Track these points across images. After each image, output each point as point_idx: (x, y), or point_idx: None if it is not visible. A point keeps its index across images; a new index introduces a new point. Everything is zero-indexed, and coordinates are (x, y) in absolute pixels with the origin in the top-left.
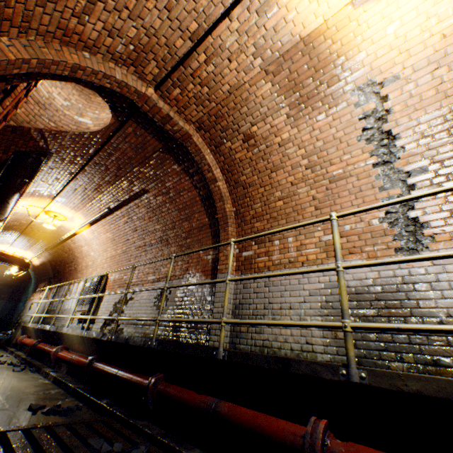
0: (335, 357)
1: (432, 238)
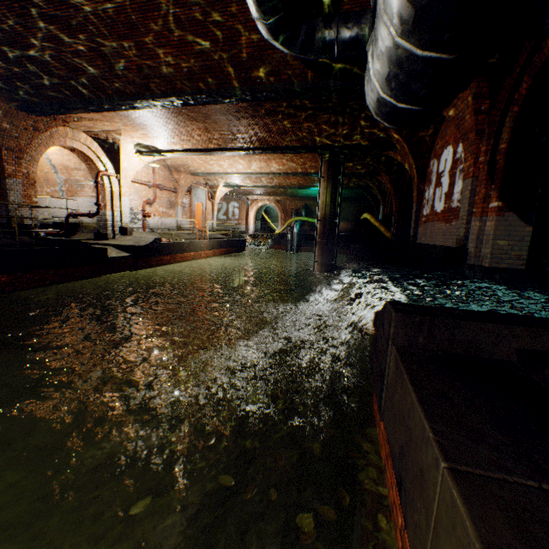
0: (51, 221)
1: (66, 196)
